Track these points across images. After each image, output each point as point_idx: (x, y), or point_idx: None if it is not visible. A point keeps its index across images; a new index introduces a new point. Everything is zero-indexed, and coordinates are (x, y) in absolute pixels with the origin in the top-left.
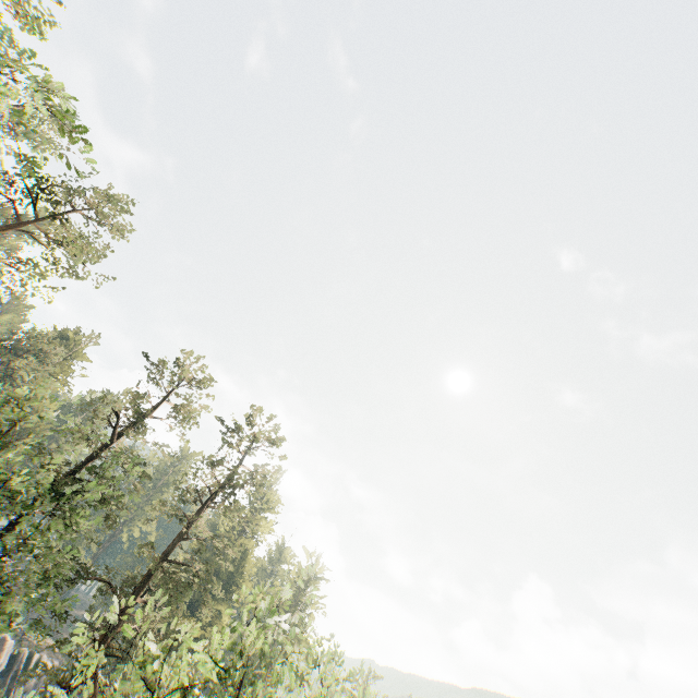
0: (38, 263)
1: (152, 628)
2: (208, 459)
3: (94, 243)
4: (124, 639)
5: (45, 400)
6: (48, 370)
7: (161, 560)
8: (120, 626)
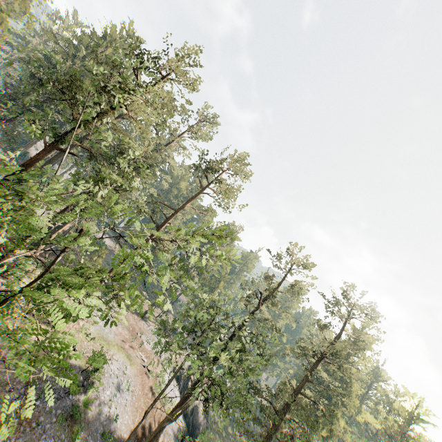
0: (212, 210)
1: (296, 433)
2: (318, 322)
3: (234, 188)
4: (281, 433)
5: (225, 302)
6: (224, 250)
7: (297, 392)
8: (278, 428)
